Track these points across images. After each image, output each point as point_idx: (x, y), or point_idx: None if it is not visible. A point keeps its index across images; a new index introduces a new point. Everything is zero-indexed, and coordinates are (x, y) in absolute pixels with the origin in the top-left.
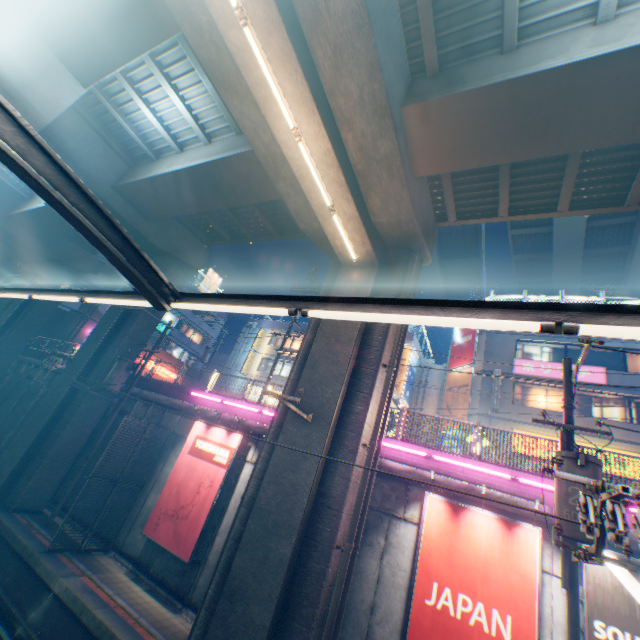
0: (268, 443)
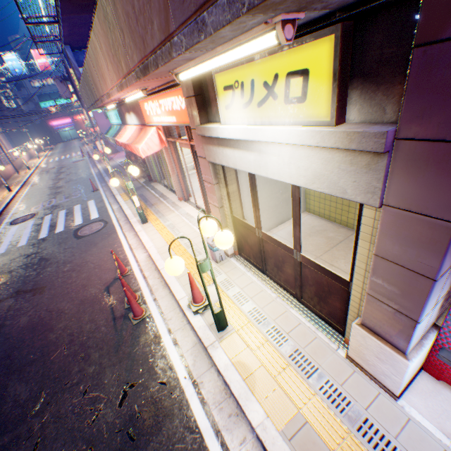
0: None
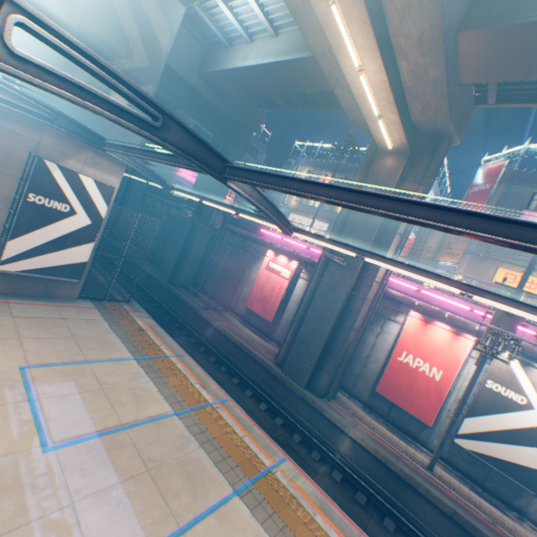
0: (317, 274)
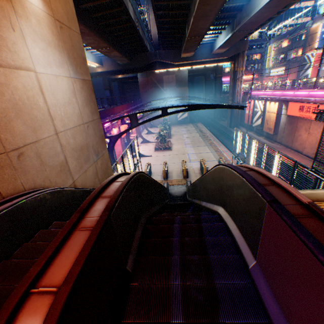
0: None
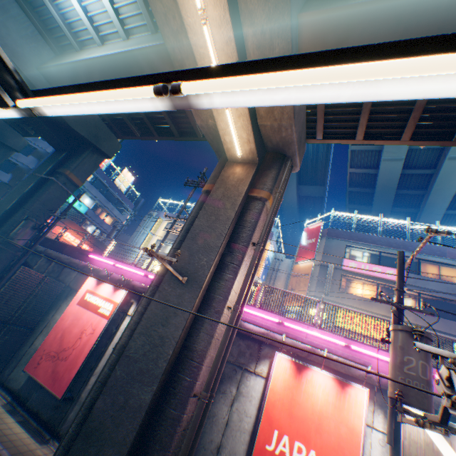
0: (145, 300)
